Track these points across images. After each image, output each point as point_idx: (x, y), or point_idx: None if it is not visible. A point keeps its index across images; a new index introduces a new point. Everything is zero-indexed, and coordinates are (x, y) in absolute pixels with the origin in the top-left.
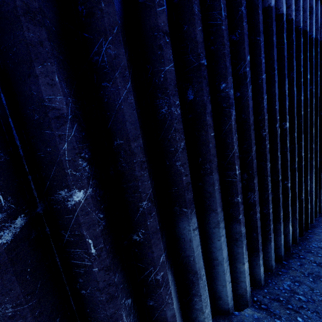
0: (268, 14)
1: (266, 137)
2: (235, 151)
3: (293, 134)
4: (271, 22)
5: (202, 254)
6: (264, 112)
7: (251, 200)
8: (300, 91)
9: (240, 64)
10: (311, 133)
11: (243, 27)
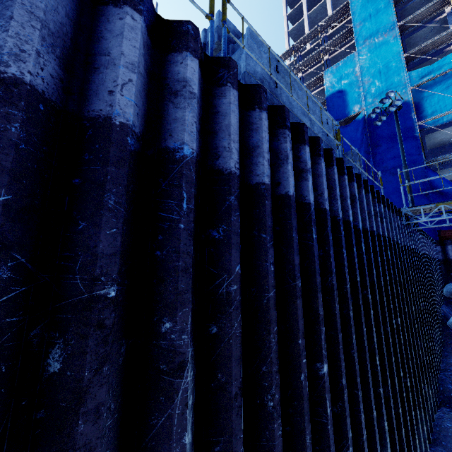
0: (286, 203)
1: (275, 412)
2: None
3: (340, 380)
4: (290, 213)
5: None
6: (271, 358)
7: None
8: (346, 302)
9: (222, 276)
10: (374, 366)
11: (231, 222)
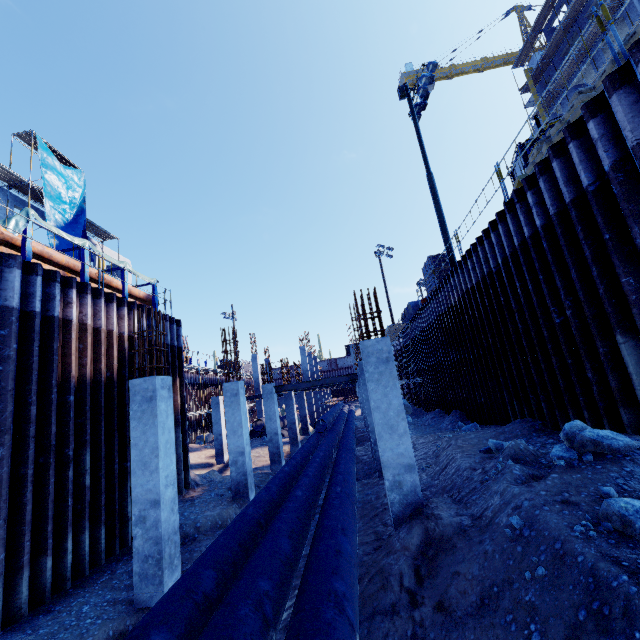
0: None
1: None
2: None
3: None
4: None
5: (636, 367)
6: None
7: None
8: None
9: None
10: None
11: None
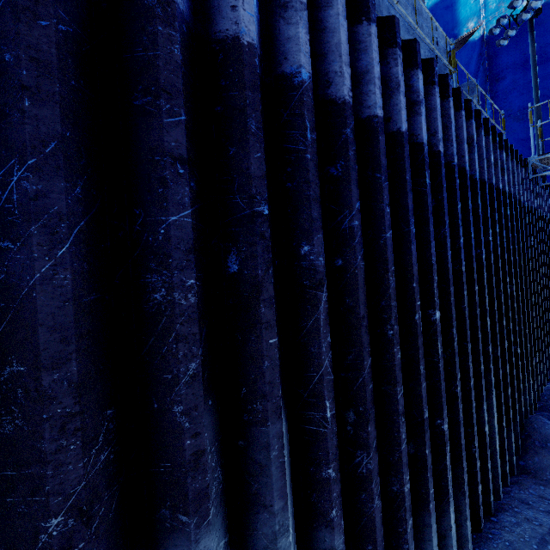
0: (398, 141)
1: (394, 339)
2: (326, 370)
3: (450, 330)
4: (403, 153)
5: None
6: (390, 294)
7: (363, 468)
8: (459, 257)
9: (344, 213)
10: (484, 326)
11: (348, 158)
